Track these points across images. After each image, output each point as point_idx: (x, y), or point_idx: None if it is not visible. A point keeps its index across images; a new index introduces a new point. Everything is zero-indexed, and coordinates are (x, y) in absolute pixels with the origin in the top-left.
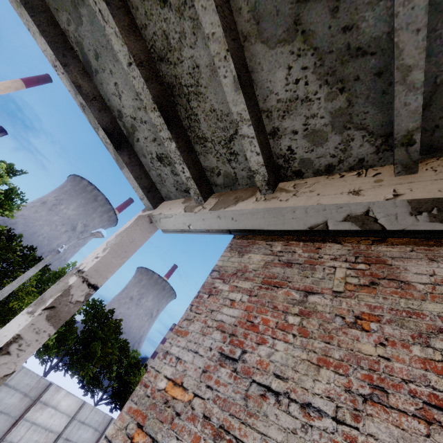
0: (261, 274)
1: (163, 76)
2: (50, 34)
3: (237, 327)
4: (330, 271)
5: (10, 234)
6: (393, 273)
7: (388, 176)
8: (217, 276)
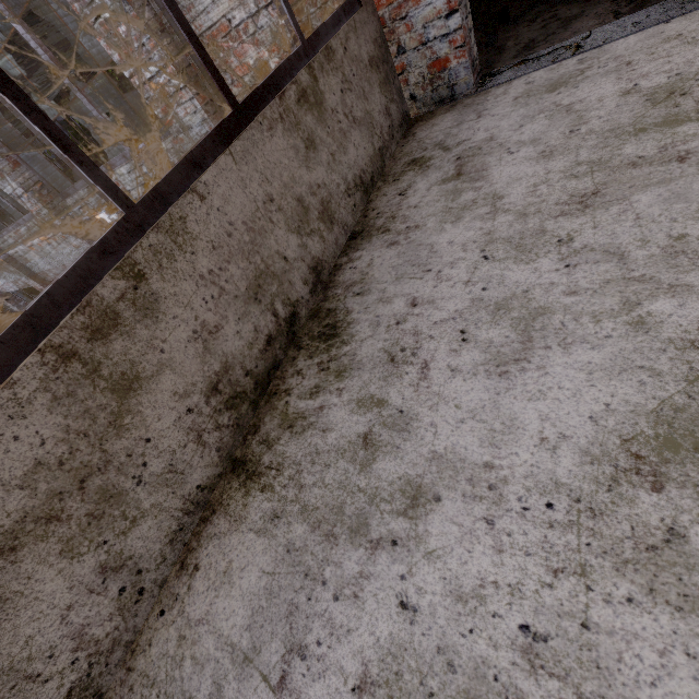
0: None
1: None
2: None
3: None
4: None
5: None
6: None
7: None
8: None
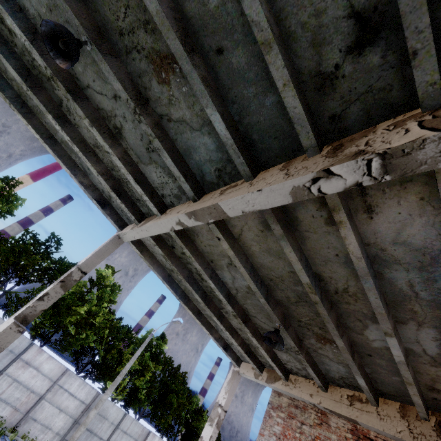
0: (287, 410)
1: (246, 341)
2: (208, 327)
3: (280, 435)
4: (310, 414)
5: (110, 313)
6: (327, 420)
7: (320, 390)
8: (270, 407)
